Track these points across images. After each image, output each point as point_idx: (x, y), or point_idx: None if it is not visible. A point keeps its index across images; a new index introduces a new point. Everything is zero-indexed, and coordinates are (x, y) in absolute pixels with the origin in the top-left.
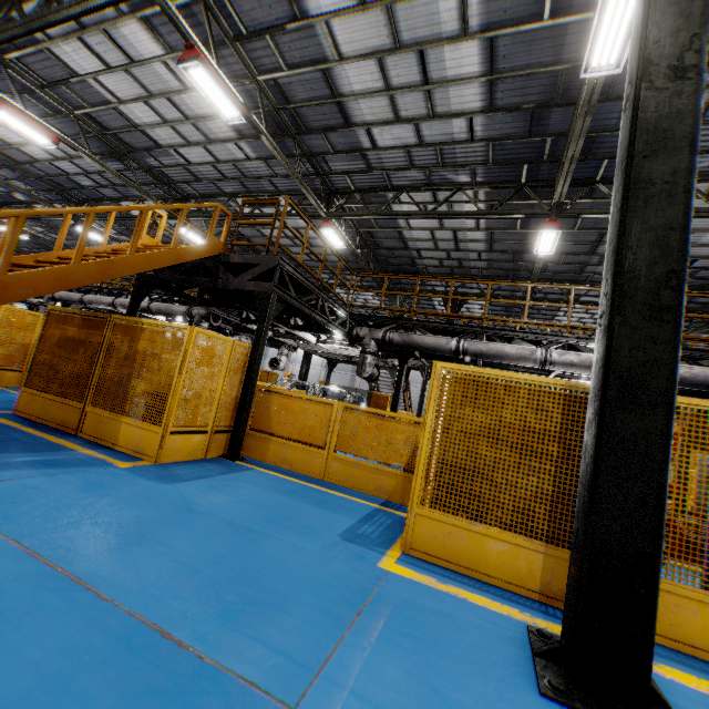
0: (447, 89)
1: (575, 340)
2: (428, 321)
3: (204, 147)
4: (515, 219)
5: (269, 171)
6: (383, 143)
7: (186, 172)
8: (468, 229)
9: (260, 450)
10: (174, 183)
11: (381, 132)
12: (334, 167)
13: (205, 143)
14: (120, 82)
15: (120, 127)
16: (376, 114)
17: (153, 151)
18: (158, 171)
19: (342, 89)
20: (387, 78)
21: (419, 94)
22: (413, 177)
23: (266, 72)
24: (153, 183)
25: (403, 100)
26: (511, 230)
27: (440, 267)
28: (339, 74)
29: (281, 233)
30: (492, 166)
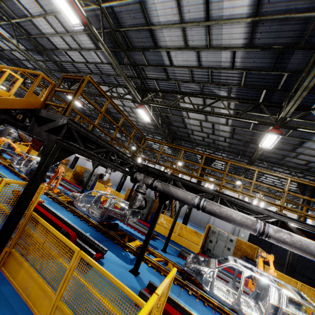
0: (221, 26)
1: (287, 219)
2: (183, 178)
3: (79, 52)
4: (250, 123)
5: (114, 72)
6: (177, 63)
7: (73, 66)
8: (221, 124)
9: (14, 271)
10: (68, 72)
11: (176, 55)
12: (148, 75)
13: (79, 49)
14: (29, 2)
15: (36, 34)
16: (173, 41)
17: (55, 51)
18: (60, 63)
19: (153, 20)
20: (181, 13)
21: (202, 29)
22: (193, 88)
23: (106, 2)
24: (59, 70)
25: (191, 32)
26: (246, 129)
27: (202, 141)
28: (151, 8)
29: (123, 108)
30: (242, 88)
